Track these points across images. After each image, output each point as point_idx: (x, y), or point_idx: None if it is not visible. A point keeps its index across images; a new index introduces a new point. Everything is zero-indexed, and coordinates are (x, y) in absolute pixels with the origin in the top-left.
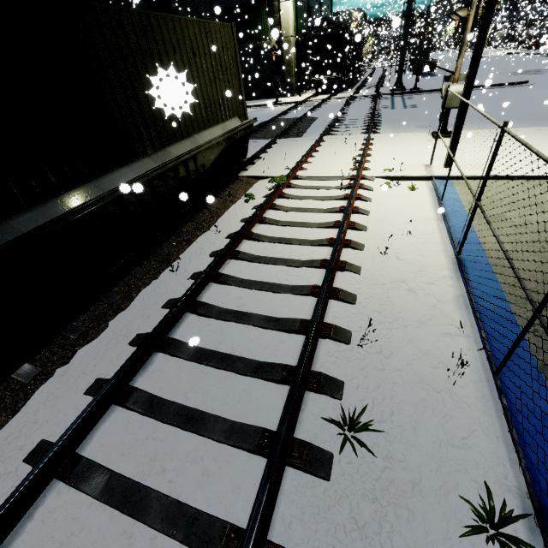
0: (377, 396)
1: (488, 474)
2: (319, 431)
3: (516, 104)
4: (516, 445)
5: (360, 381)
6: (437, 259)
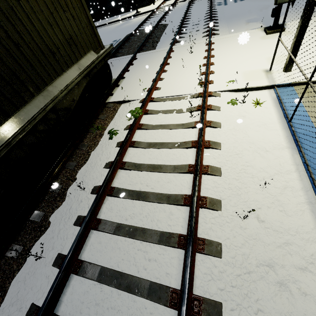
0: None
1: None
2: None
3: None
4: None
5: None
6: (302, 220)
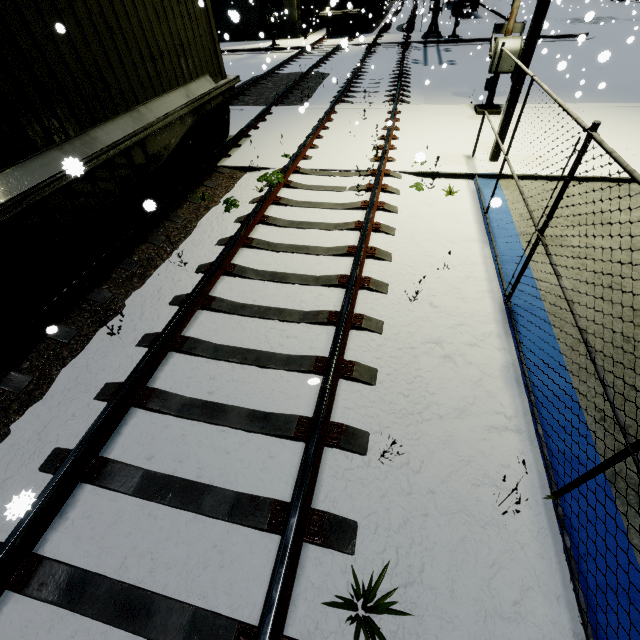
0: (402, 540)
1: None
2: (322, 614)
3: (574, 67)
4: (583, 615)
5: (379, 518)
6: (480, 306)
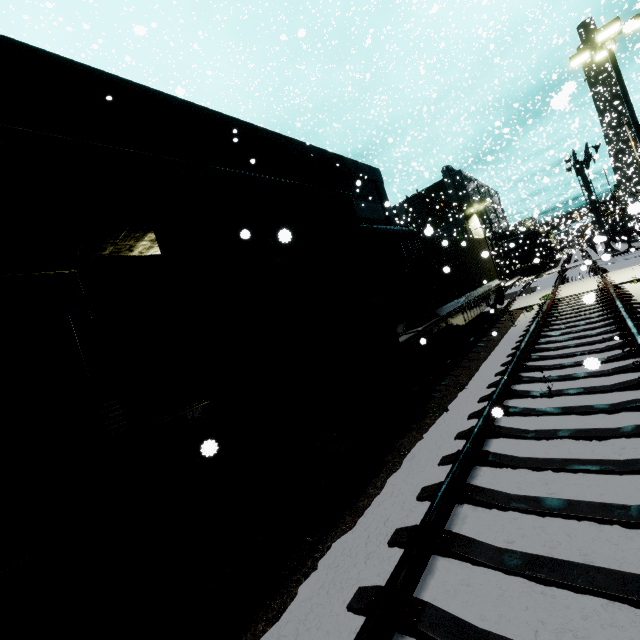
0: None
1: None
2: None
3: None
4: None
5: None
6: None
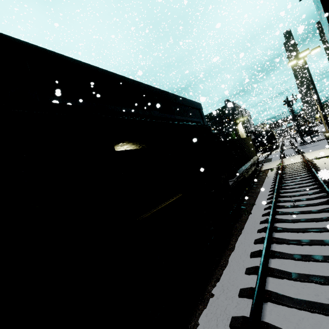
0: None
1: None
2: None
3: None
4: None
5: None
6: None
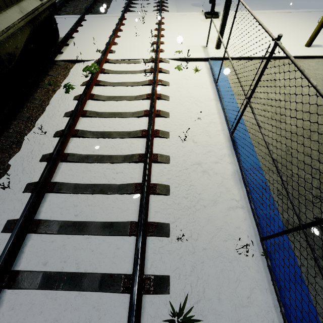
0: (193, 279)
1: (264, 322)
2: None
3: None
4: (278, 296)
5: (180, 270)
6: (218, 139)
